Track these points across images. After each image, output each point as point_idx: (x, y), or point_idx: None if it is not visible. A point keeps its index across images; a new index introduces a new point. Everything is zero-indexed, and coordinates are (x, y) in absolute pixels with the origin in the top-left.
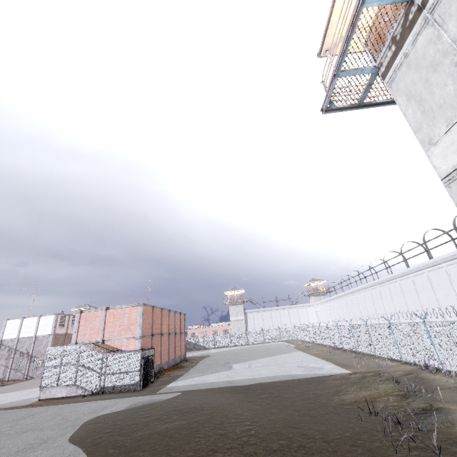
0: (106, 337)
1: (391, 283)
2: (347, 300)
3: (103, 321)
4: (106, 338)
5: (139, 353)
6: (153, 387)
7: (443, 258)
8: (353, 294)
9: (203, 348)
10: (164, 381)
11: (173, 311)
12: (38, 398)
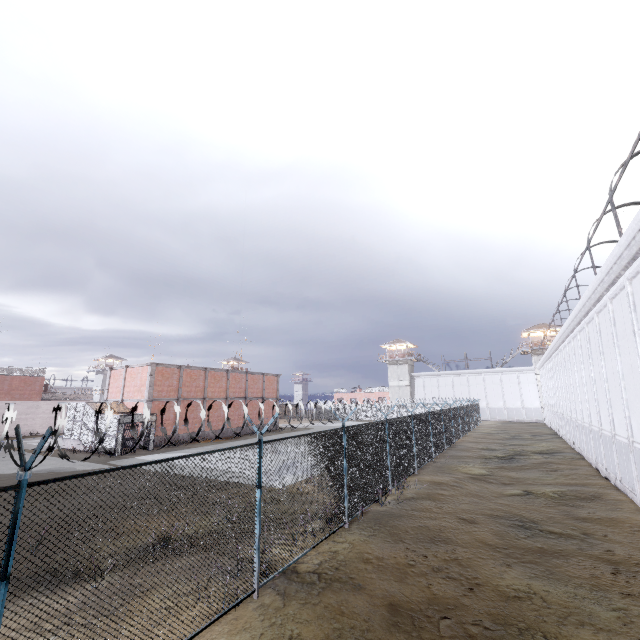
0: (125, 397)
1: (574, 337)
2: (552, 365)
3: (124, 380)
4: (124, 398)
5: (118, 417)
6: (130, 455)
7: (599, 280)
8: (554, 356)
9: (342, 419)
10: (157, 451)
11: (243, 372)
12: (62, 446)
